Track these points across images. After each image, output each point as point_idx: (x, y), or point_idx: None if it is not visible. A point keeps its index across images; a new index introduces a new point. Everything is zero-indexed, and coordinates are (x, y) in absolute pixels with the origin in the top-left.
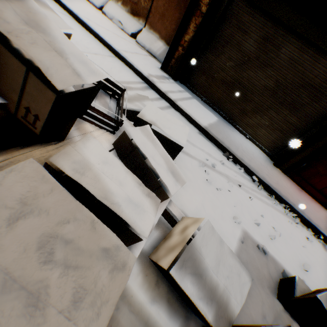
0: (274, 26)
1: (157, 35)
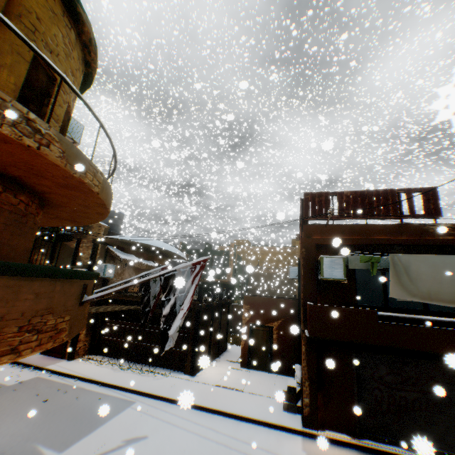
0: None
1: None
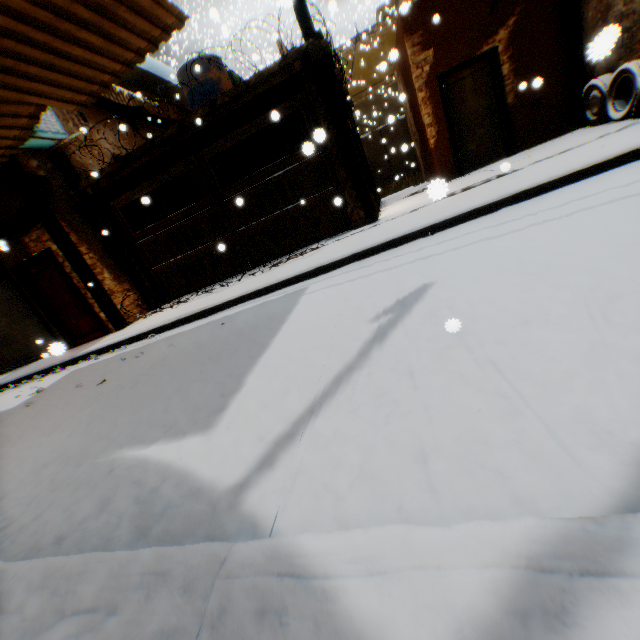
0: None
1: None
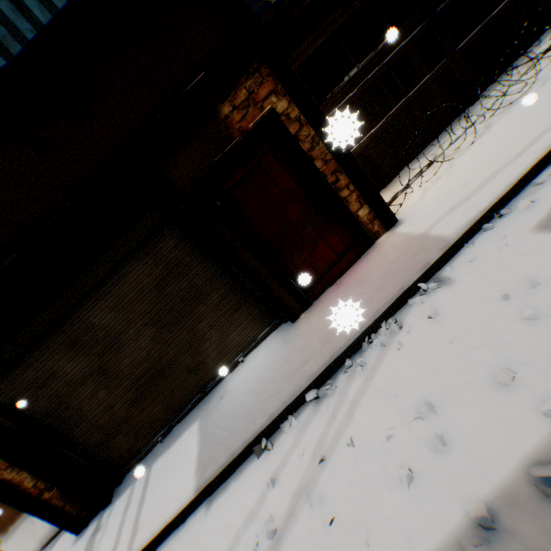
0: (54, 335)
1: (23, 516)
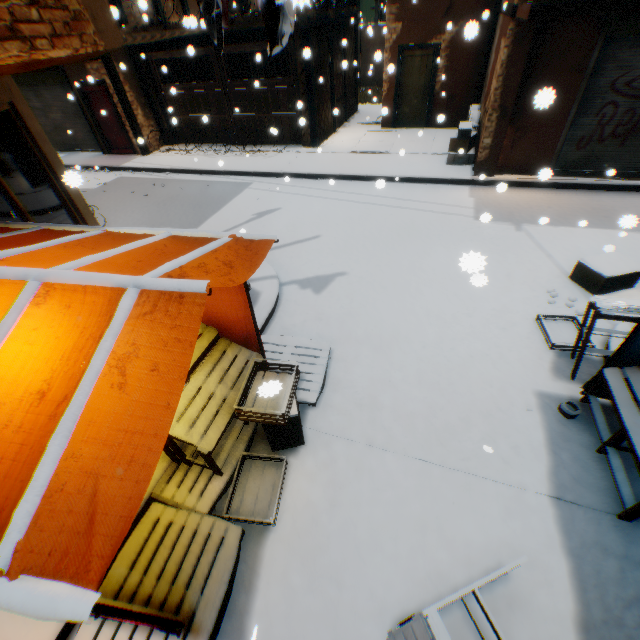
0: (33, 88)
1: None
